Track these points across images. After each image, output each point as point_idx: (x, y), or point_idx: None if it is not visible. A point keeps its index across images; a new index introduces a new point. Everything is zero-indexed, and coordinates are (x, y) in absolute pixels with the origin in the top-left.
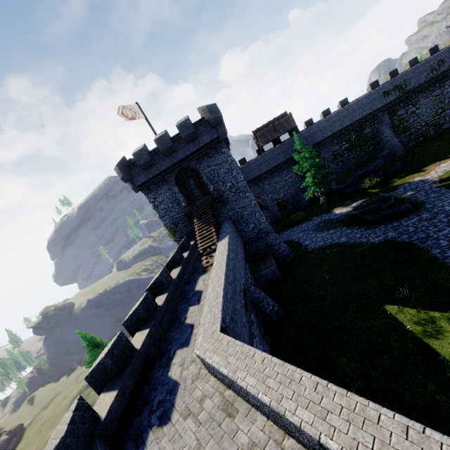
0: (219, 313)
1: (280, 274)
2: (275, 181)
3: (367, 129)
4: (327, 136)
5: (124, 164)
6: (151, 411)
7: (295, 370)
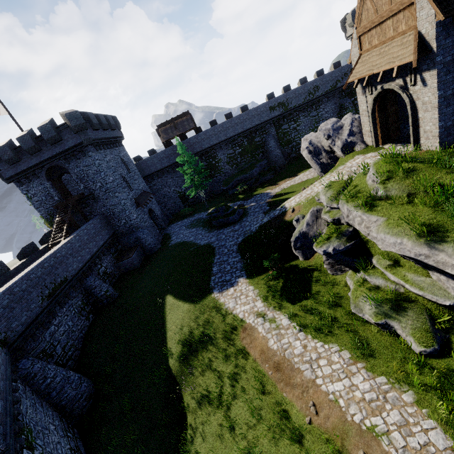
0: None
1: (140, 264)
2: (177, 176)
3: (257, 137)
4: (222, 140)
5: None
6: None
7: None
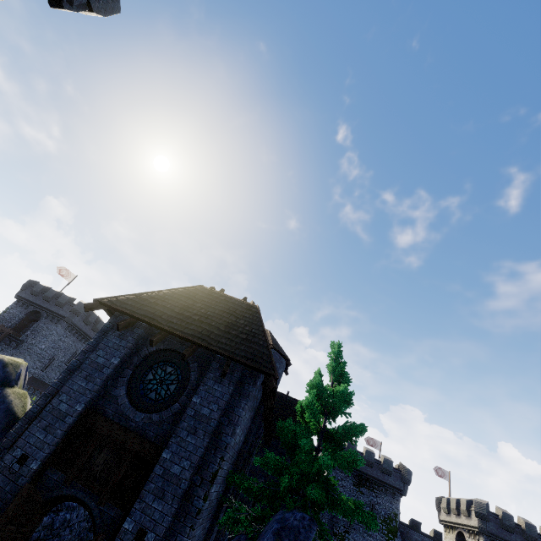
0: None
1: None
2: None
3: None
4: None
5: (32, 283)
6: None
7: None
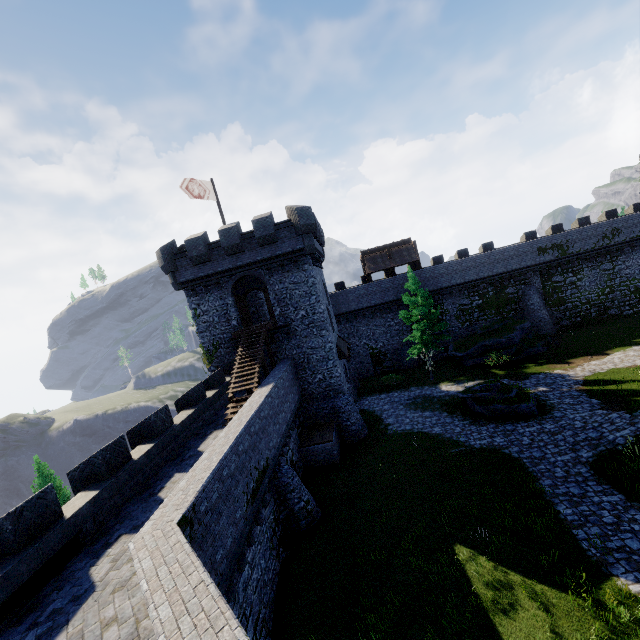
0: (192, 495)
1: (339, 457)
2: (375, 323)
3: (510, 287)
4: (456, 283)
5: (170, 250)
6: (35, 623)
7: (224, 612)
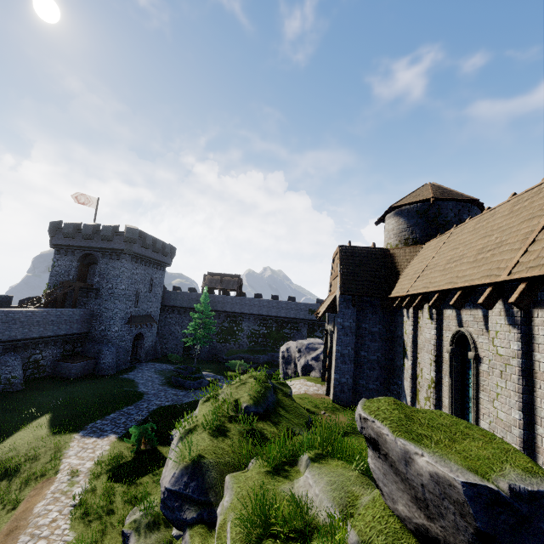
0: None
1: (77, 376)
2: None
3: (287, 329)
4: (253, 313)
5: (56, 225)
6: None
7: None
